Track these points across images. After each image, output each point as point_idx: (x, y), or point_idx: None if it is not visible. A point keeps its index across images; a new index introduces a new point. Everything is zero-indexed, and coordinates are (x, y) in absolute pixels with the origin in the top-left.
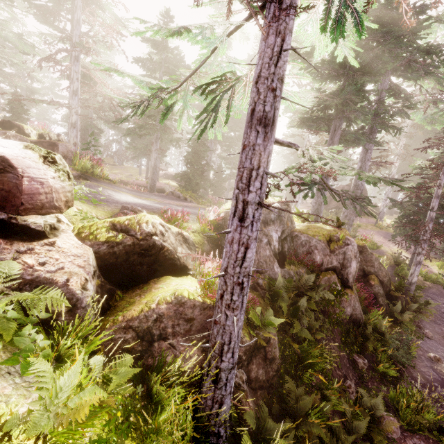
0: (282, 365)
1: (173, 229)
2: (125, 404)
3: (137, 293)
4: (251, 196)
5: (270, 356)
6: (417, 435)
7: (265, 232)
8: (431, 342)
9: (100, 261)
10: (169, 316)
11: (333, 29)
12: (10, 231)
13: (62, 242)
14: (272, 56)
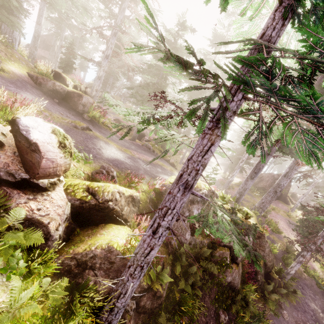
0: (165, 301)
1: (126, 194)
2: (55, 306)
3: (88, 233)
4: (163, 223)
5: (159, 295)
6: None
7: (189, 208)
8: (284, 322)
9: (72, 209)
10: (100, 257)
11: (249, 147)
12: (28, 184)
13: (55, 195)
14: (202, 151)
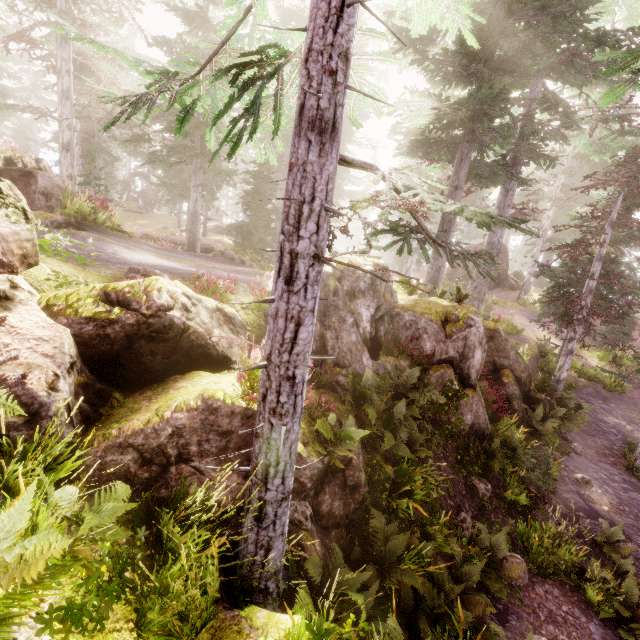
0: (369, 494)
1: (206, 303)
2: (118, 554)
3: (147, 395)
4: (302, 245)
5: (352, 483)
6: (551, 580)
7: (350, 309)
8: (581, 459)
9: (84, 349)
10: (193, 429)
11: None
12: None
13: (18, 319)
14: (329, 15)
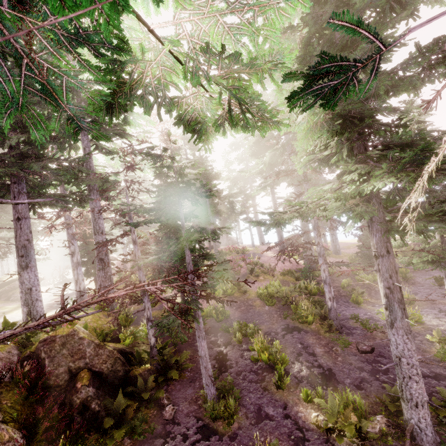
0: None
1: None
2: None
3: None
4: None
5: None
6: None
7: None
8: (168, 425)
9: None
10: None
11: None
12: None
13: None
14: None
